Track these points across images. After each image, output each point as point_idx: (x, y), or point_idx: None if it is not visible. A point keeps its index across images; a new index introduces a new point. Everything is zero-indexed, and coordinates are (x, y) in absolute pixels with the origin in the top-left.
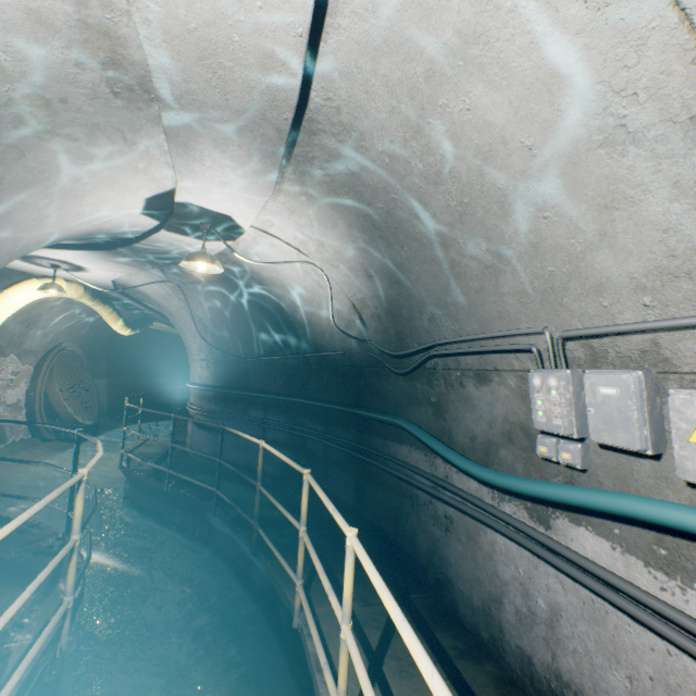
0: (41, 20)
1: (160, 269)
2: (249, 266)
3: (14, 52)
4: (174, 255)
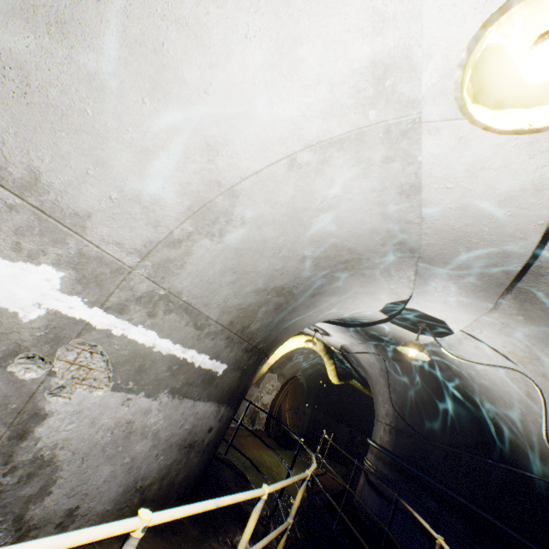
0: (375, 231)
1: (374, 344)
2: (448, 359)
3: (357, 243)
4: (388, 337)
